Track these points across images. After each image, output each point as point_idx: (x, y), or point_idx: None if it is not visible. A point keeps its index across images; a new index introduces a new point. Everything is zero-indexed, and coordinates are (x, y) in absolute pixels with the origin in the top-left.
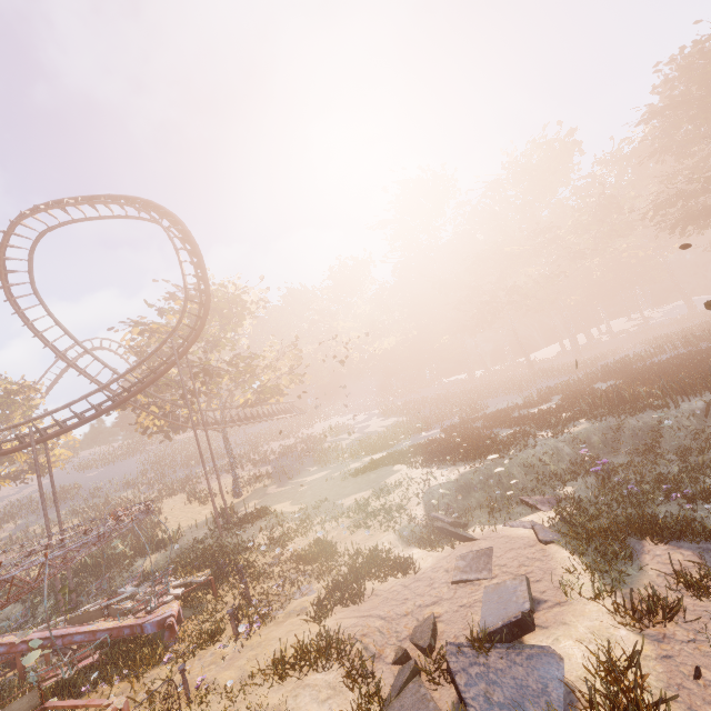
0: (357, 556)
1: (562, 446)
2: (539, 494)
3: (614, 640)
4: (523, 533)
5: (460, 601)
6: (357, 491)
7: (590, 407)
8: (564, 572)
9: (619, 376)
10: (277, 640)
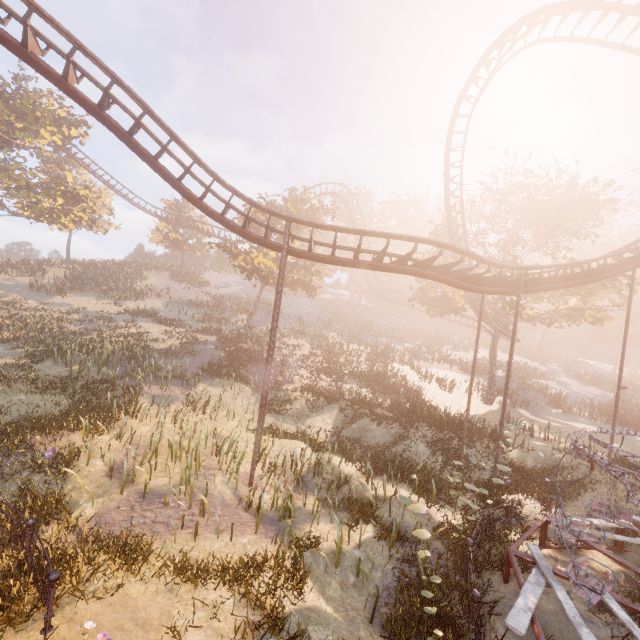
0: None
1: None
2: None
3: None
4: None
5: None
6: None
7: None
8: None
9: None
10: None
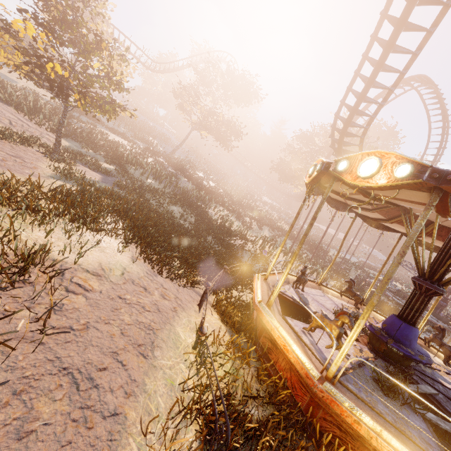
0: None
1: None
2: None
3: None
4: None
5: None
6: None
7: None
8: None
9: None
10: None
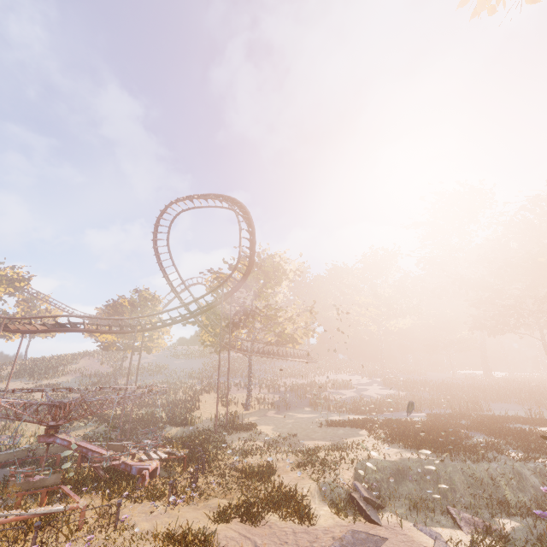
0: (278, 487)
1: (529, 474)
2: (469, 512)
3: None
4: (425, 542)
5: None
6: (321, 438)
7: None
8: None
9: None
10: (185, 519)
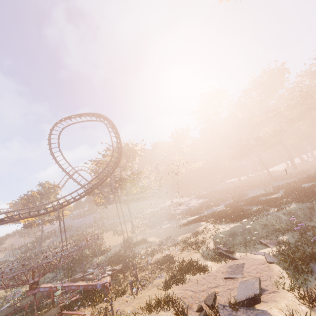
0: (182, 263)
1: (282, 215)
2: (269, 239)
3: (298, 311)
4: (260, 258)
5: (227, 287)
6: (184, 233)
7: (297, 196)
8: (277, 277)
9: (315, 180)
10: (148, 296)
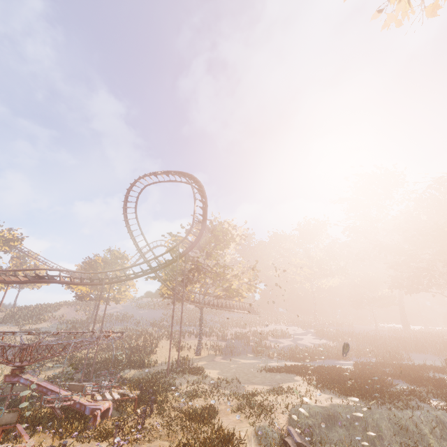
0: (217, 430)
1: None
2: None
3: None
4: None
5: None
6: (260, 383)
7: None
8: None
9: None
10: None
